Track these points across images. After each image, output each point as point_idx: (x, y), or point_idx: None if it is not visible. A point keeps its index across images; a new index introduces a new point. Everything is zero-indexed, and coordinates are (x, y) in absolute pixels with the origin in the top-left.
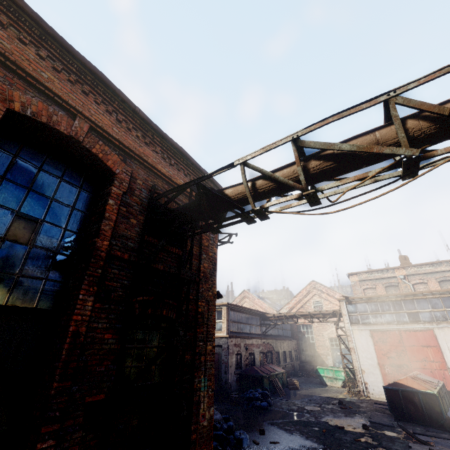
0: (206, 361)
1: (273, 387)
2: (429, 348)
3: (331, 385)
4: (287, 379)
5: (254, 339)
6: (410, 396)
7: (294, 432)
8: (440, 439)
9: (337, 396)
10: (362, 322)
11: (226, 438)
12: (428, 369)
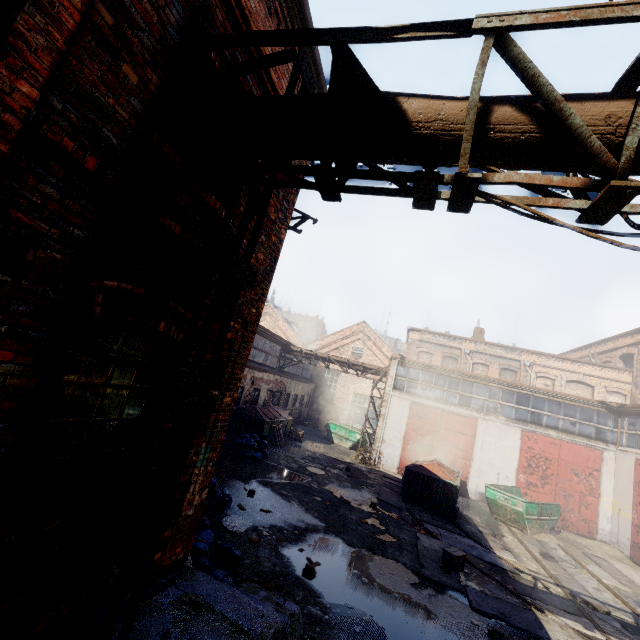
0: (216, 421)
1: (273, 435)
2: (464, 436)
3: (338, 444)
4: (291, 428)
5: (266, 374)
6: (430, 483)
7: (292, 500)
8: (445, 531)
9: (343, 458)
10: (407, 390)
11: (206, 505)
12: (452, 455)
